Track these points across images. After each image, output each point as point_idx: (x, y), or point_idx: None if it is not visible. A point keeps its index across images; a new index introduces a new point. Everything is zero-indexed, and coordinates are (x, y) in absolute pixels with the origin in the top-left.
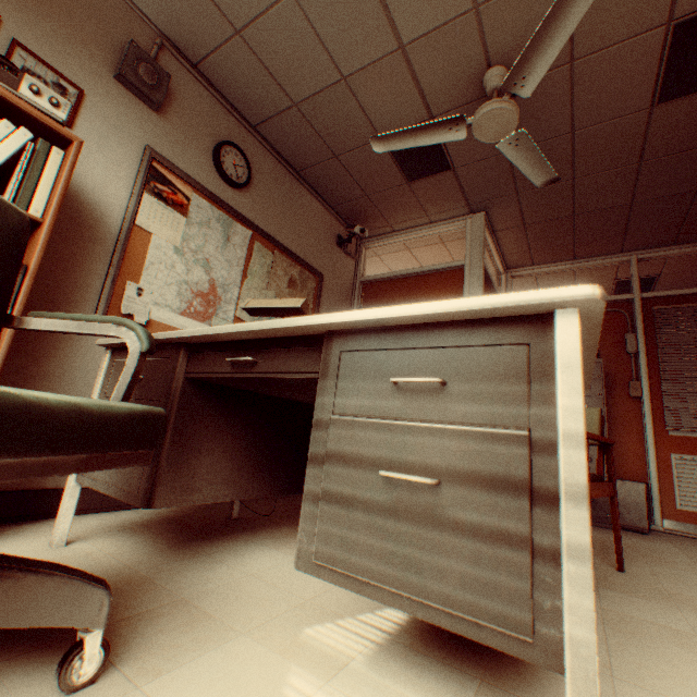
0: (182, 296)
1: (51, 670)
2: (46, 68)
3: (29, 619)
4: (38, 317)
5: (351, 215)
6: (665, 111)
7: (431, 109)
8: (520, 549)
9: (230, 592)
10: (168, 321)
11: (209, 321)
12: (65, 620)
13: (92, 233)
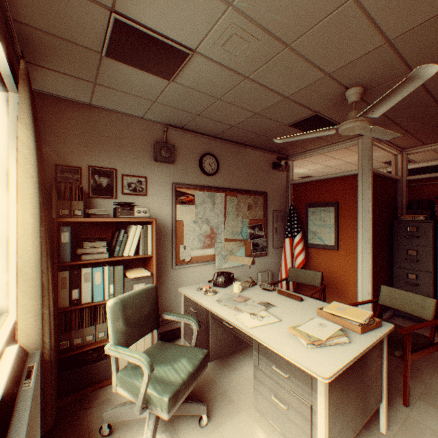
0: (200, 241)
1: (196, 418)
2: (133, 177)
3: (190, 412)
4: (166, 314)
5: (278, 150)
6: None
7: (314, 110)
8: (308, 436)
9: (239, 388)
10: (197, 254)
11: (213, 246)
12: (197, 412)
13: (163, 233)
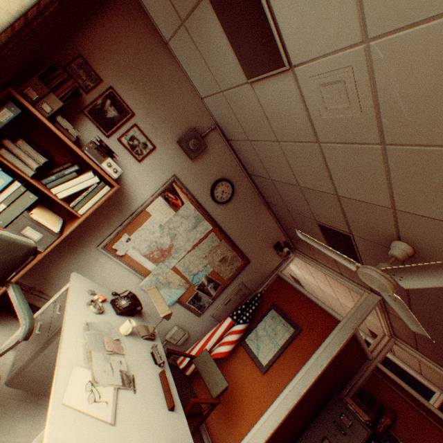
0: (150, 247)
1: None
2: (143, 136)
3: None
4: (14, 288)
5: (292, 235)
6: None
7: (351, 230)
8: None
9: None
10: (135, 257)
11: (157, 263)
12: None
13: (121, 208)
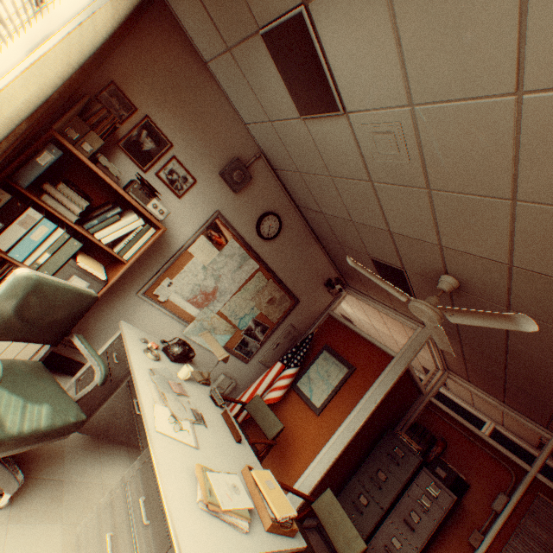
0: (193, 291)
1: None
2: (183, 169)
3: None
4: (79, 338)
5: (344, 271)
6: None
7: (404, 265)
8: None
9: (83, 490)
10: (177, 302)
11: (202, 308)
12: (3, 485)
13: (162, 250)
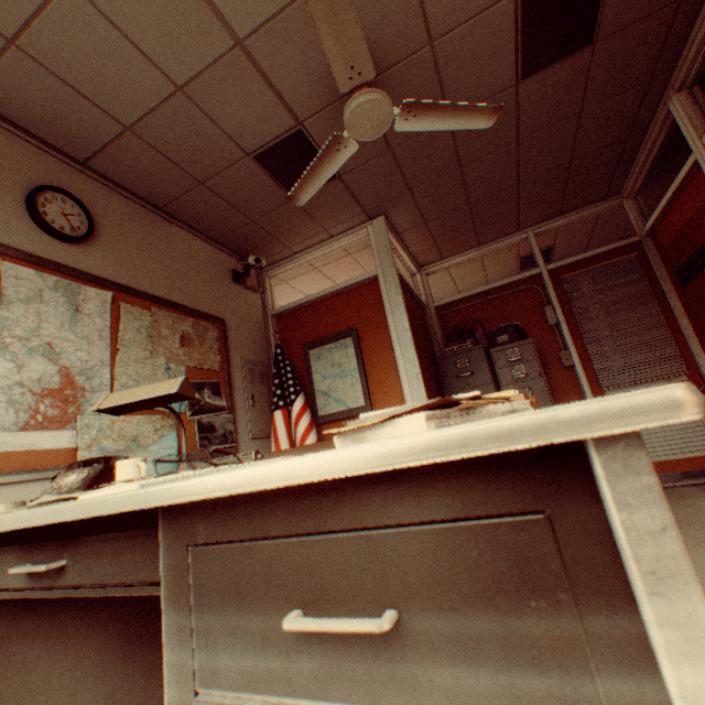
0: (17, 405)
1: None
2: None
3: None
4: None
5: (241, 245)
6: (531, 86)
7: (296, 113)
8: None
9: None
10: None
11: (73, 424)
12: None
13: None
